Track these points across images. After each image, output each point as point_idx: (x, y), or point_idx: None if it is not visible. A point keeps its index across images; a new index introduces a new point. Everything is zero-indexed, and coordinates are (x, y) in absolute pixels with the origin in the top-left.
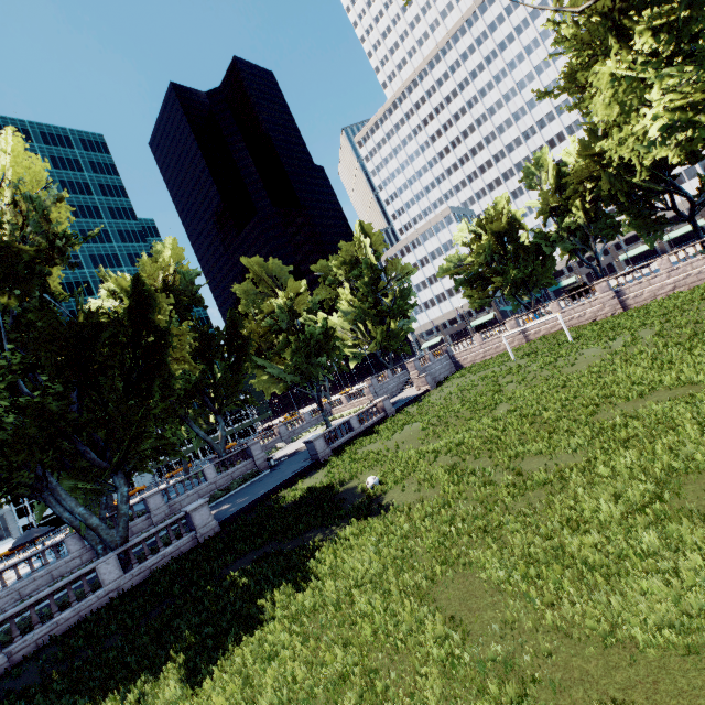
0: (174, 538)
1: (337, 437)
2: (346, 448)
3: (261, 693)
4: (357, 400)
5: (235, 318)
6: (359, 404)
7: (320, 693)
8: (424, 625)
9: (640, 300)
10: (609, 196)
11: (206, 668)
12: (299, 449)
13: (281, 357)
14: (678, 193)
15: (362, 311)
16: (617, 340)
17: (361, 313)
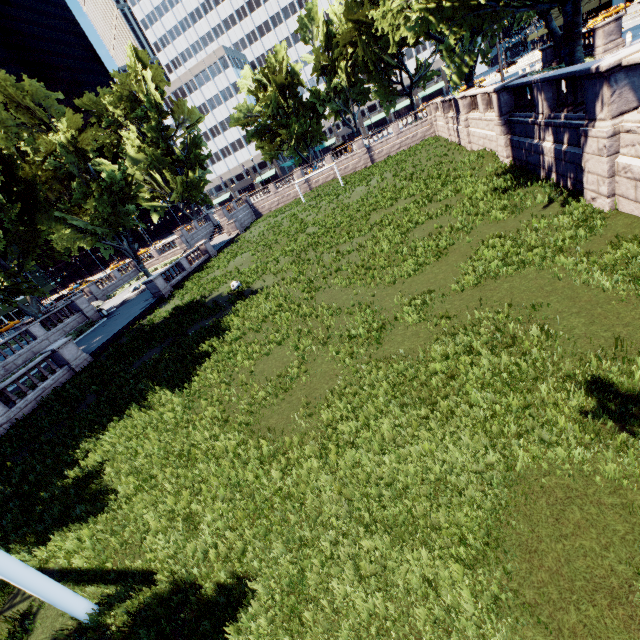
0: (48, 374)
1: (173, 277)
2: (186, 283)
3: (237, 366)
4: (169, 252)
5: (5, 158)
6: (173, 256)
7: (273, 350)
8: (316, 311)
9: (381, 156)
10: (363, 64)
11: (186, 379)
12: (127, 299)
13: (78, 208)
14: (404, 70)
15: (156, 159)
16: (373, 181)
17: (155, 162)
